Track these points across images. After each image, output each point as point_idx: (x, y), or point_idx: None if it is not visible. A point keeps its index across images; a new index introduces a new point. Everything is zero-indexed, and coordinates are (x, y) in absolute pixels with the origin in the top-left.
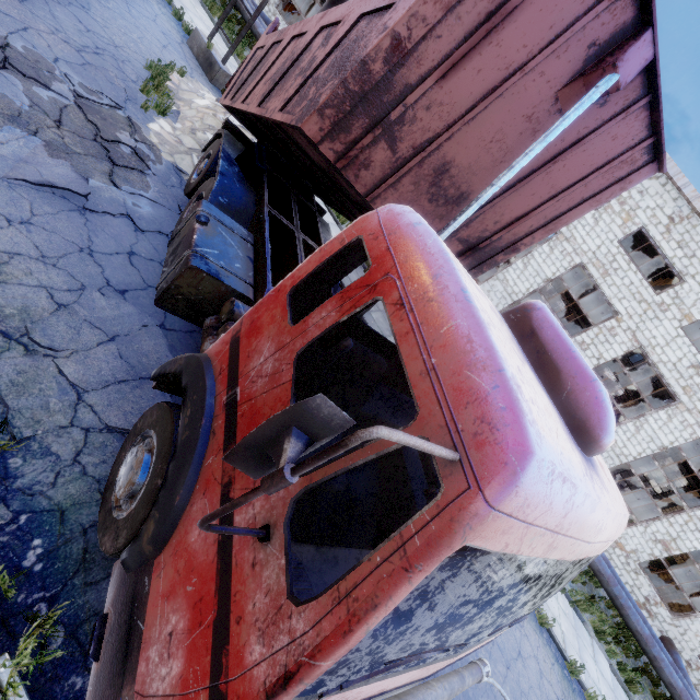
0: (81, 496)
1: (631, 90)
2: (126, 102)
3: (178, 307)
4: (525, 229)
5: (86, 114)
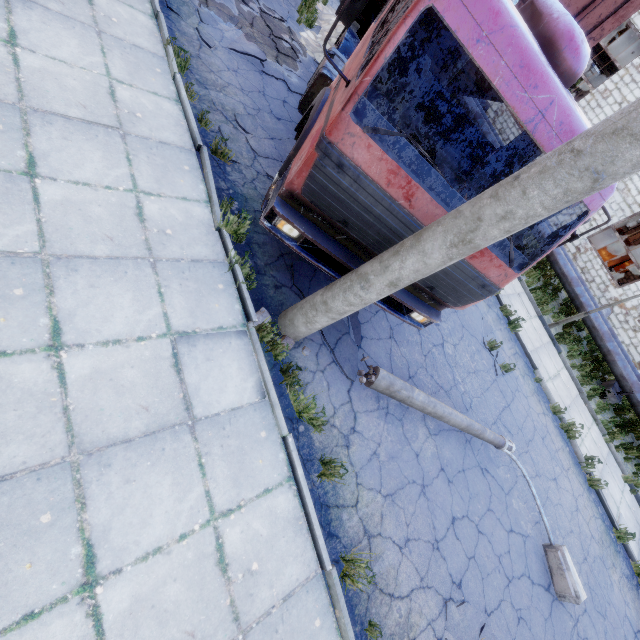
0: (254, 197)
1: None
2: (288, 18)
3: None
4: (593, 20)
5: (266, 22)
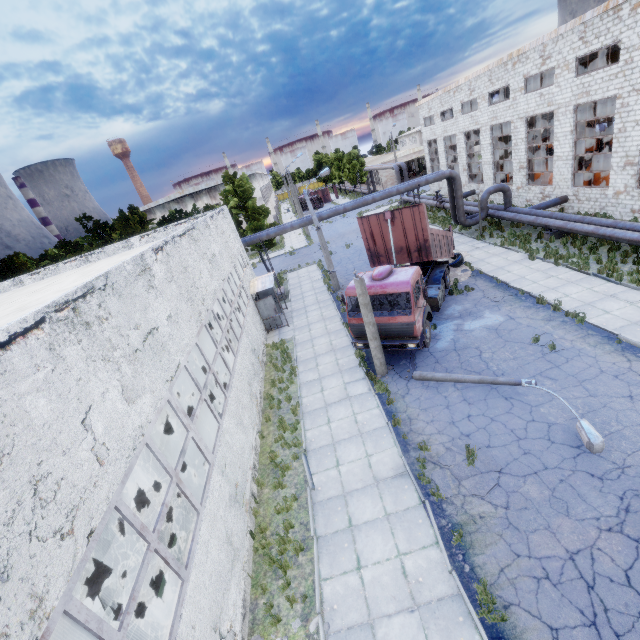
0: None
1: (396, 213)
2: None
3: None
4: (421, 236)
5: None
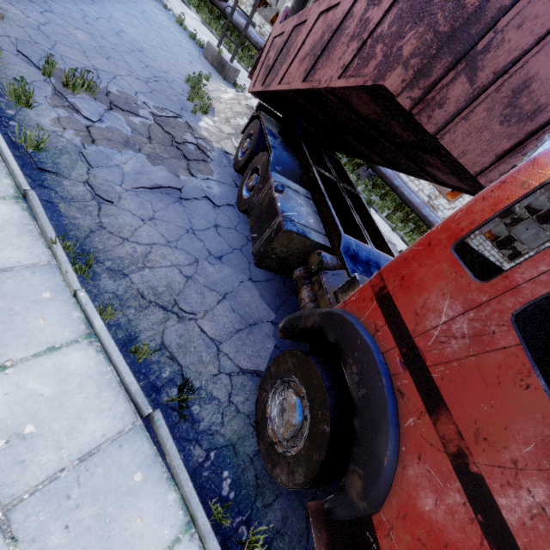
0: (241, 430)
1: None
2: (181, 111)
3: (271, 264)
4: None
5: (163, 127)
